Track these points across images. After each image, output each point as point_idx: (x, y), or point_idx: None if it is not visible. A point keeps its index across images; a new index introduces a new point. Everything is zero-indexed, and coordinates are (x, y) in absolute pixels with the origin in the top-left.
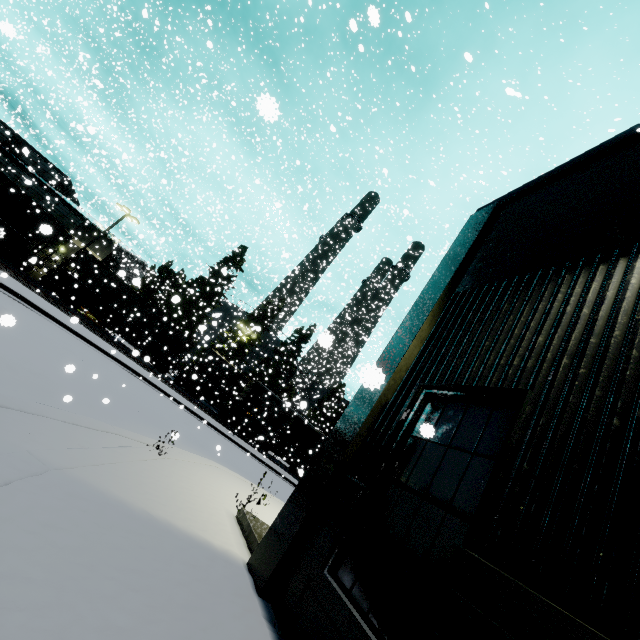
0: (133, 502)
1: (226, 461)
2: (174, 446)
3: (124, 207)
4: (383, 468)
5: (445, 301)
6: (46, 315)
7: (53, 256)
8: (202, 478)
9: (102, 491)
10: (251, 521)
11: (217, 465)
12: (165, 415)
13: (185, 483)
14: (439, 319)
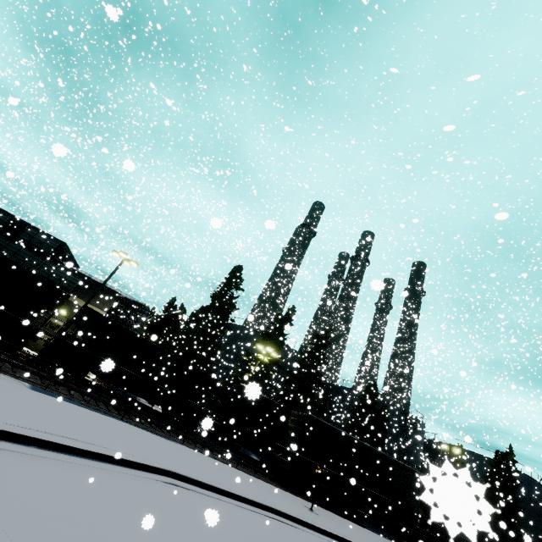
0: None
1: None
2: None
3: (120, 252)
4: None
5: None
6: (12, 438)
7: (55, 322)
8: None
9: None
10: None
11: None
12: None
13: None
14: None
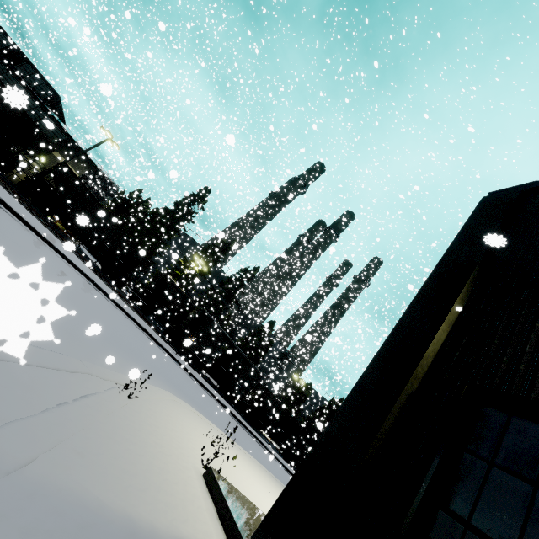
0: (111, 503)
1: (174, 385)
2: None
3: (107, 131)
4: (426, 486)
5: (472, 284)
6: (19, 218)
7: (33, 164)
8: (166, 421)
9: (73, 497)
10: (223, 488)
11: (174, 398)
12: (123, 334)
13: (155, 436)
14: (467, 303)
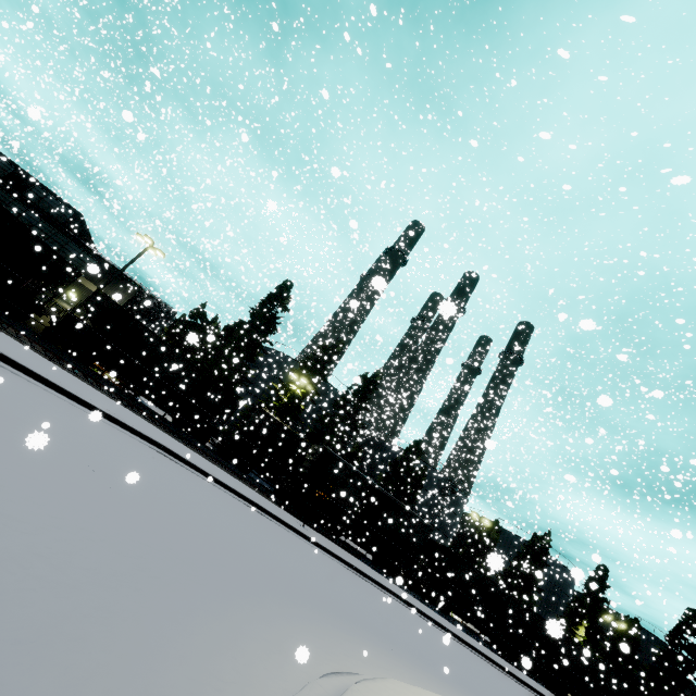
0: None
1: (331, 608)
2: (267, 656)
3: (145, 237)
4: None
5: None
6: (24, 371)
7: (62, 305)
8: None
9: None
10: None
11: None
12: (221, 532)
13: None
14: None
